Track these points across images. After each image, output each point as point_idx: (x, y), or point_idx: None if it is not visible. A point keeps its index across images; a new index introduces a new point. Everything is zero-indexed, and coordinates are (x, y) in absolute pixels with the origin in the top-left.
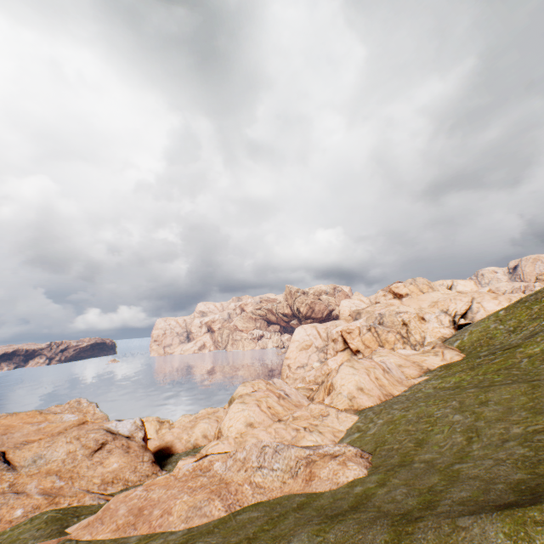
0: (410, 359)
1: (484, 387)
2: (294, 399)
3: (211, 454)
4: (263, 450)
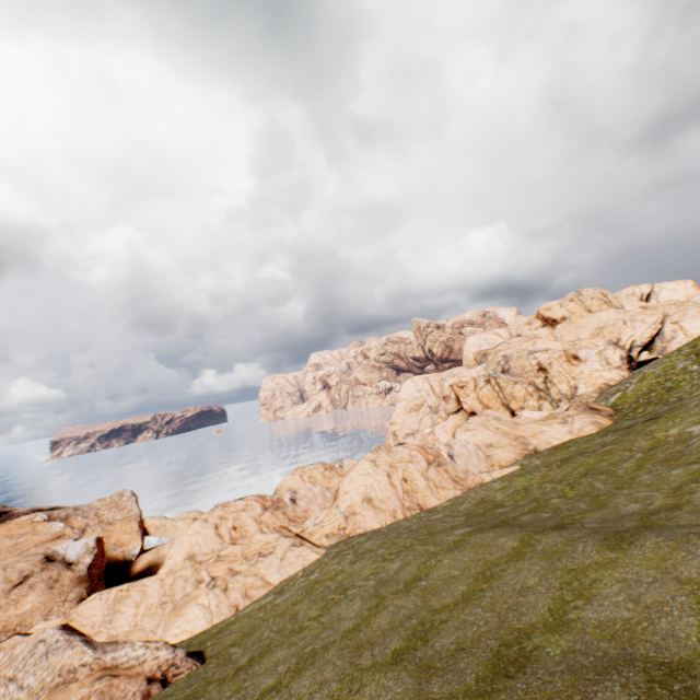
0: (515, 433)
1: (486, 527)
2: (300, 508)
3: (18, 634)
4: (36, 647)
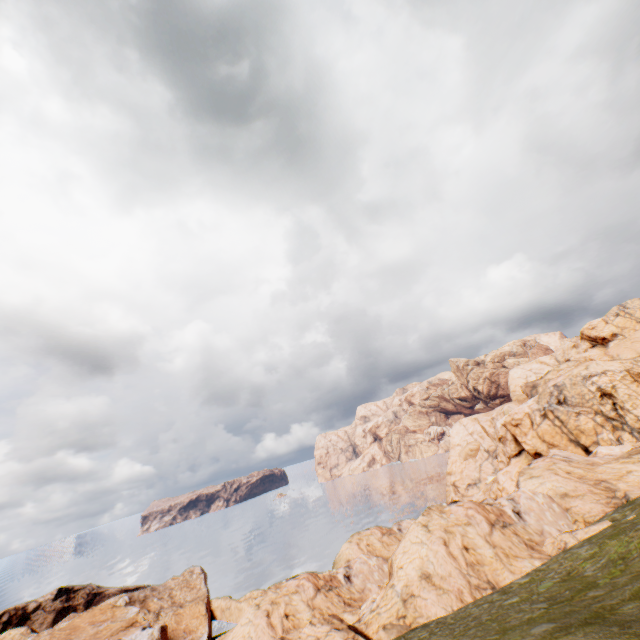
0: (593, 477)
1: (573, 624)
2: (355, 587)
3: None
4: None
